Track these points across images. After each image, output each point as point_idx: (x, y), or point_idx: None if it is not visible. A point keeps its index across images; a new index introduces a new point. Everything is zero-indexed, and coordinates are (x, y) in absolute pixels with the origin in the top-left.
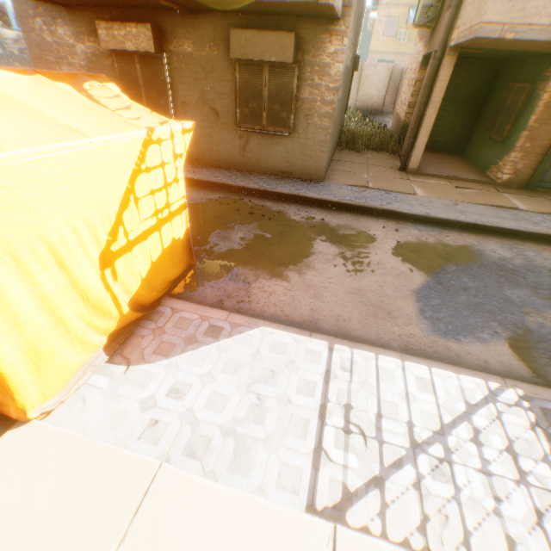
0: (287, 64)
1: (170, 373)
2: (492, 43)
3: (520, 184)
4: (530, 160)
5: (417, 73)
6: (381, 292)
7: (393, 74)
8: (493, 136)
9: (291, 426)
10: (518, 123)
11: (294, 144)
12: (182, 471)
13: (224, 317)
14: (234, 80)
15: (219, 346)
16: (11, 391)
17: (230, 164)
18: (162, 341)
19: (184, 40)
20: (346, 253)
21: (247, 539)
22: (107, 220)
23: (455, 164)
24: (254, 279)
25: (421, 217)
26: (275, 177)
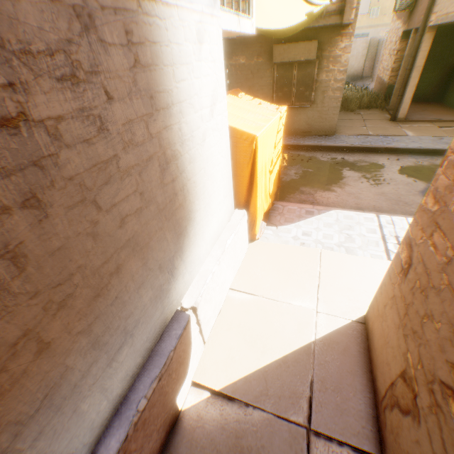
0: (311, 60)
1: (298, 228)
2: None
3: None
4: None
5: (397, 45)
6: (397, 193)
7: (370, 45)
8: None
9: (369, 243)
10: None
11: (313, 112)
12: (331, 251)
13: (311, 207)
14: (272, 76)
15: (316, 218)
16: (256, 223)
17: None
18: (286, 217)
19: (240, 56)
20: (366, 175)
21: (370, 267)
22: (271, 156)
23: (435, 110)
24: (314, 192)
25: (414, 150)
26: (299, 136)
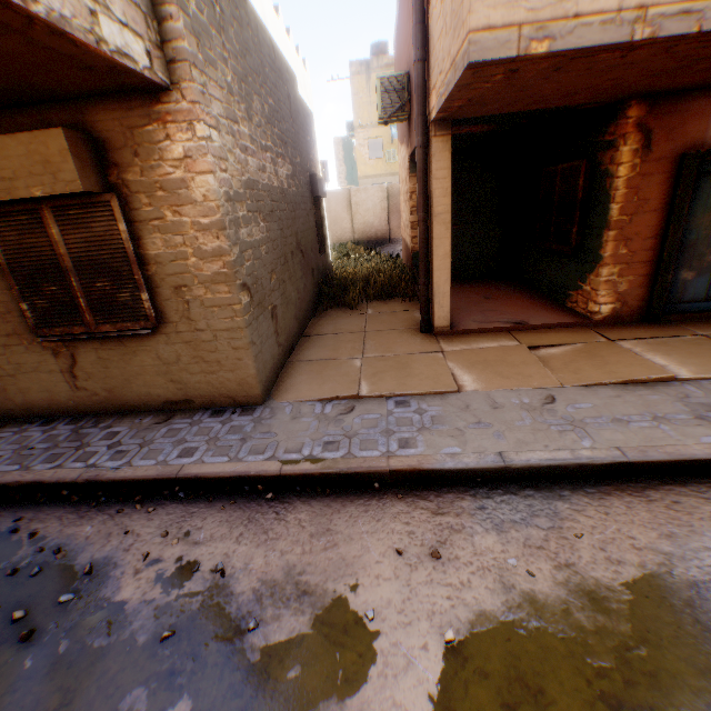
0: (91, 194)
1: None
2: (507, 85)
3: (636, 315)
4: (638, 273)
5: (408, 182)
6: None
7: (390, 194)
8: (555, 246)
9: None
10: (592, 219)
11: (174, 345)
12: None
13: None
14: None
15: None
16: None
17: (57, 407)
18: None
19: None
20: None
21: None
22: None
23: (510, 296)
24: None
25: (490, 471)
26: (151, 420)
